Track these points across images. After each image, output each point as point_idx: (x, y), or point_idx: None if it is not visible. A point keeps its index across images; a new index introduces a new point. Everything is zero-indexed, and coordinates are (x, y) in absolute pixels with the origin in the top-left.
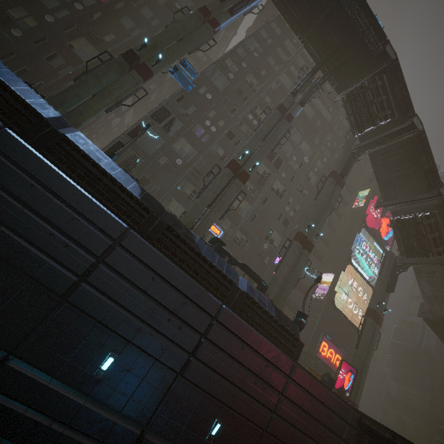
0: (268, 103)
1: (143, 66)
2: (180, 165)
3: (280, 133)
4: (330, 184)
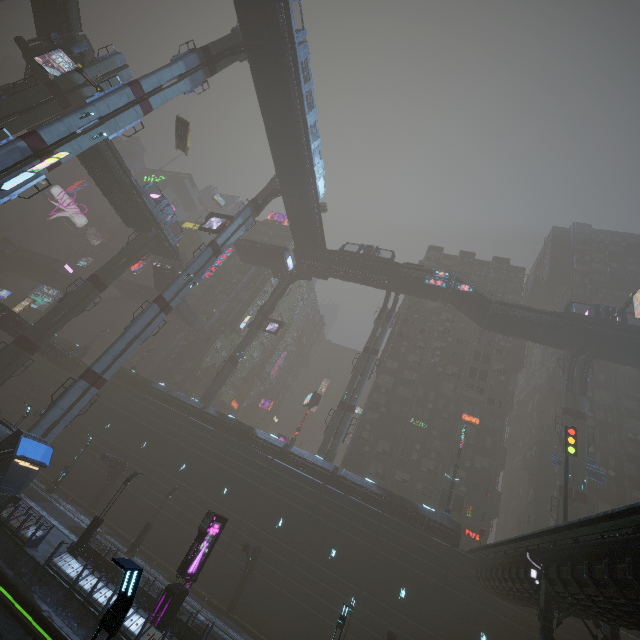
0: (632, 405)
1: (579, 494)
2: None
3: None
4: None
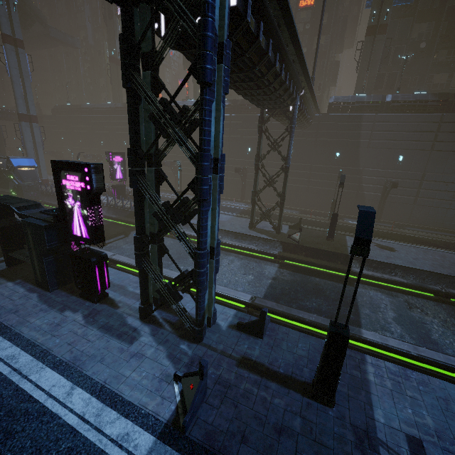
0: None
1: (380, 28)
2: (424, 47)
3: None
4: None
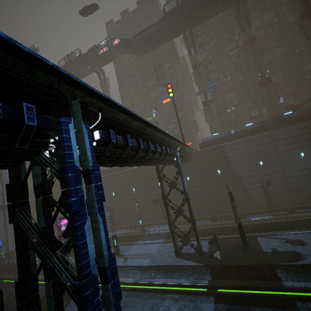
0: (228, 36)
1: (209, 101)
2: (237, 102)
3: (258, 49)
4: (307, 23)
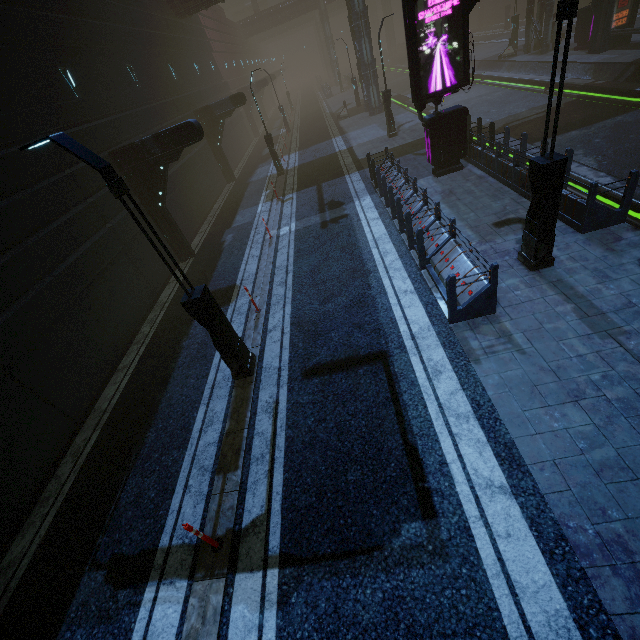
0: None
1: None
2: None
3: None
4: None
